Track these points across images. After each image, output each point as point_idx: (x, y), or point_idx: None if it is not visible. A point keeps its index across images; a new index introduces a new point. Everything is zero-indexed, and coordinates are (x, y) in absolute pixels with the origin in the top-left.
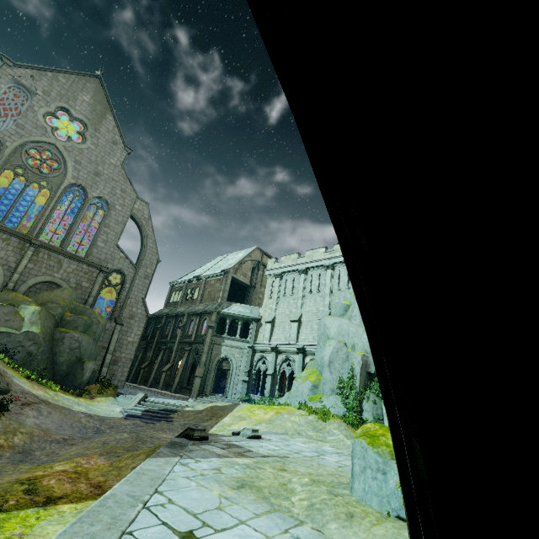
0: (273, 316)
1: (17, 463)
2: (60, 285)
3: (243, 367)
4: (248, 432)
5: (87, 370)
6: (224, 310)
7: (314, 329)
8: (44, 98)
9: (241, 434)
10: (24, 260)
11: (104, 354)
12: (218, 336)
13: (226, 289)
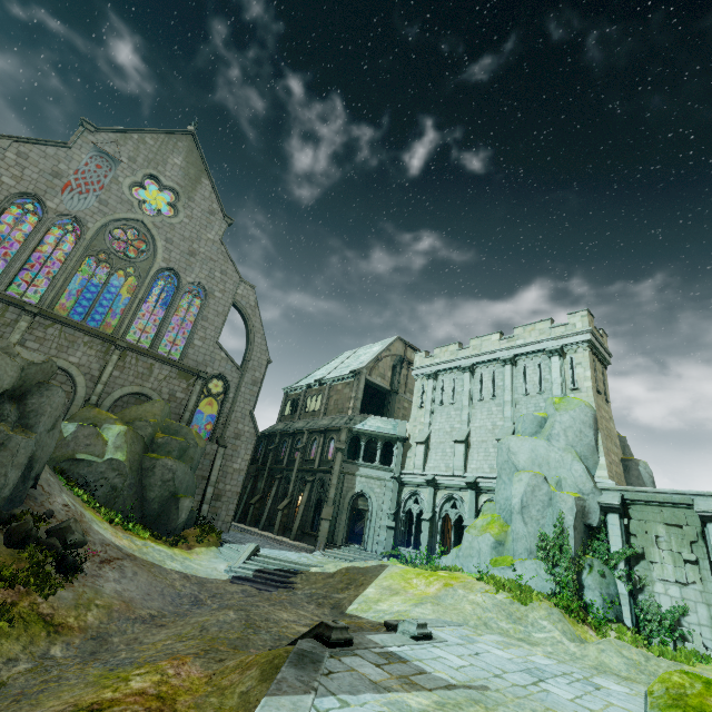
0: (426, 434)
1: (86, 661)
2: (150, 397)
3: (387, 507)
4: (410, 627)
5: (183, 510)
6: (357, 426)
7: (490, 454)
8: (129, 165)
9: (400, 630)
10: (108, 367)
11: (205, 487)
12: (350, 462)
13: (358, 396)
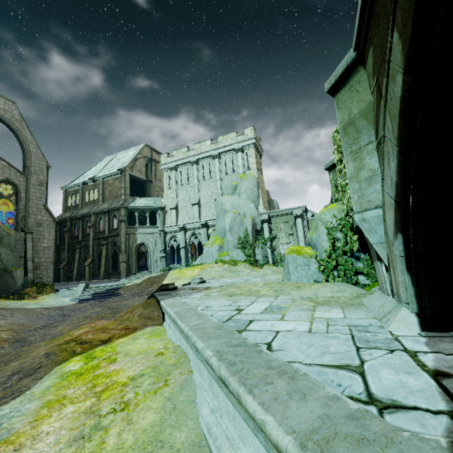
0: (175, 203)
1: (27, 345)
2: None
3: (159, 247)
4: (197, 280)
5: (18, 278)
6: (130, 205)
7: (212, 208)
8: None
9: (192, 283)
10: None
11: (24, 263)
12: (131, 227)
13: (126, 186)
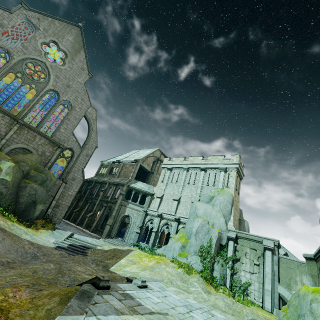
0: (162, 194)
1: None
2: (31, 152)
3: (138, 223)
4: (138, 282)
5: (37, 210)
6: (132, 184)
7: (187, 208)
8: (43, 33)
9: (133, 282)
10: (10, 132)
11: (51, 200)
12: (125, 200)
13: (135, 171)
